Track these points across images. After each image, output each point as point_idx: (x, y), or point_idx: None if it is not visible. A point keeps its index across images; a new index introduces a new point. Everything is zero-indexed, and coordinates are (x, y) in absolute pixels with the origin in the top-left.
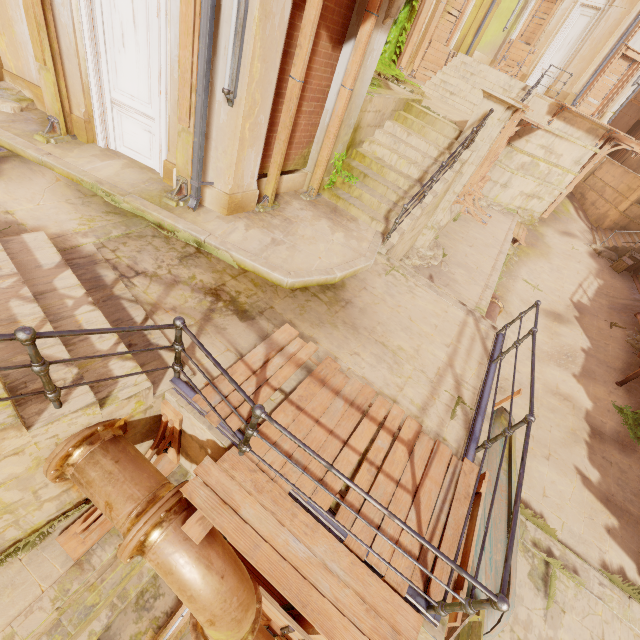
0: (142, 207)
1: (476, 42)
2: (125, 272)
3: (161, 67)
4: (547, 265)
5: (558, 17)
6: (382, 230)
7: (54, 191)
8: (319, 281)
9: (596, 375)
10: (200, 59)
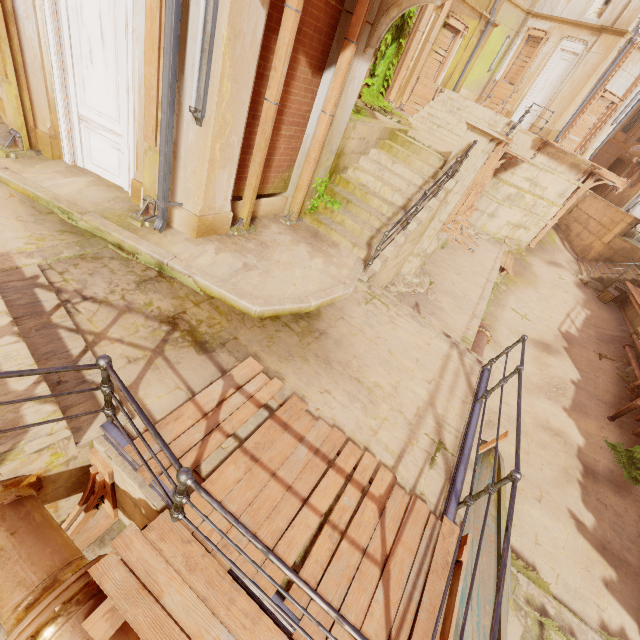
0: (101, 227)
1: (462, 80)
2: (70, 297)
3: (129, 84)
4: (535, 294)
5: (539, 60)
6: (364, 257)
7: (4, 207)
8: (292, 310)
9: (587, 409)
10: (164, 75)
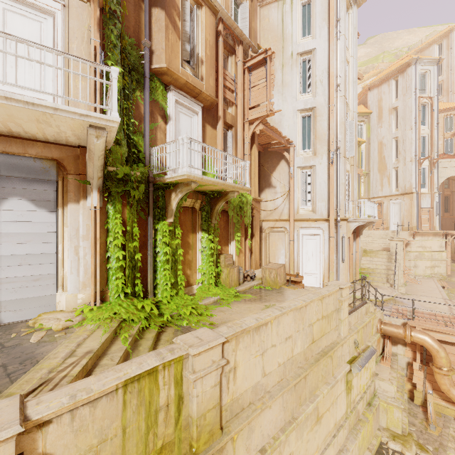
0: None
1: None
2: None
3: (321, 261)
4: None
5: (385, 208)
6: (389, 286)
7: None
8: (388, 298)
9: None
10: (338, 256)
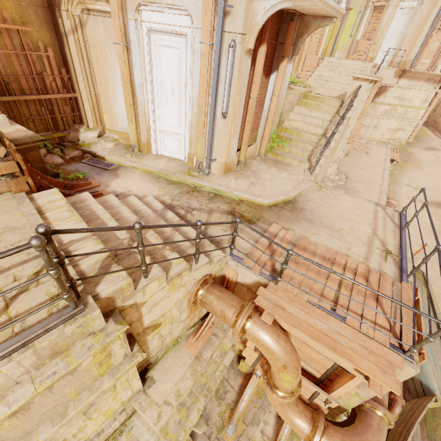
0: (184, 178)
1: (335, 48)
2: (187, 209)
3: (187, 109)
4: (421, 172)
5: (386, 20)
6: (308, 167)
7: (142, 178)
8: (282, 200)
9: None
10: (211, 101)
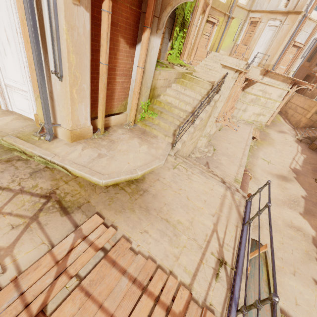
0: (13, 142)
1: (220, 46)
2: None
3: (24, 63)
4: (273, 149)
5: (258, 32)
6: (171, 141)
7: None
8: (126, 179)
9: (313, 212)
10: (33, 55)
